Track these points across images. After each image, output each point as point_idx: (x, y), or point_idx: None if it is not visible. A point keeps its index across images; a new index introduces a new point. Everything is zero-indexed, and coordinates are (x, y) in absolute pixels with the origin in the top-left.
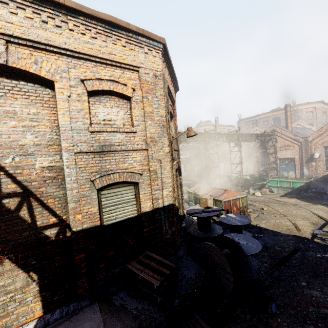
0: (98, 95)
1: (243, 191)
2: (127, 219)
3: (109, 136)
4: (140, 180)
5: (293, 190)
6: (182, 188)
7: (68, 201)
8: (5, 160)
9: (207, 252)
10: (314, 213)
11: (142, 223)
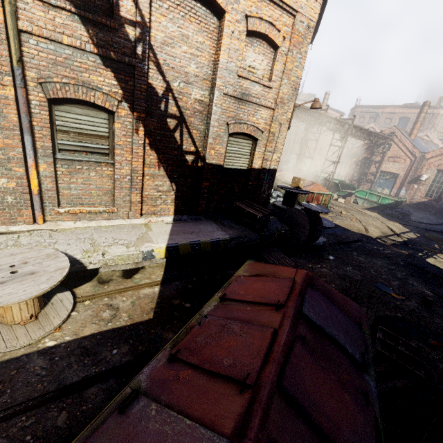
0: (252, 36)
1: None
2: (239, 169)
3: (250, 85)
4: (260, 137)
5: (379, 206)
6: None
7: (209, 136)
8: (174, 83)
9: (293, 215)
10: (388, 227)
11: (249, 177)
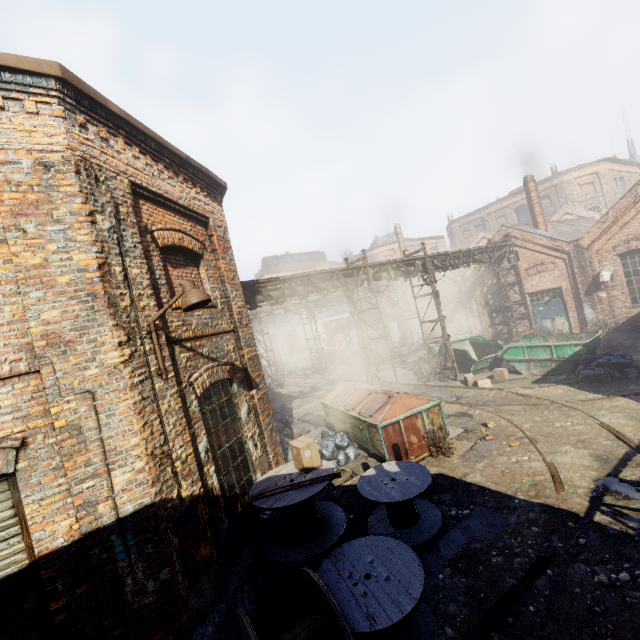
0: None
1: (455, 379)
2: None
3: None
4: (19, 463)
5: (561, 364)
6: (260, 419)
7: None
8: None
9: None
10: (604, 426)
11: (44, 587)
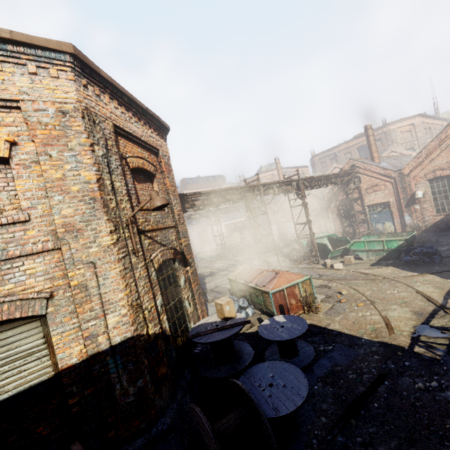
0: None
1: (318, 263)
2: (28, 388)
3: None
4: (48, 308)
5: (390, 253)
6: (192, 287)
7: None
8: None
9: (197, 425)
10: (419, 292)
11: (64, 389)
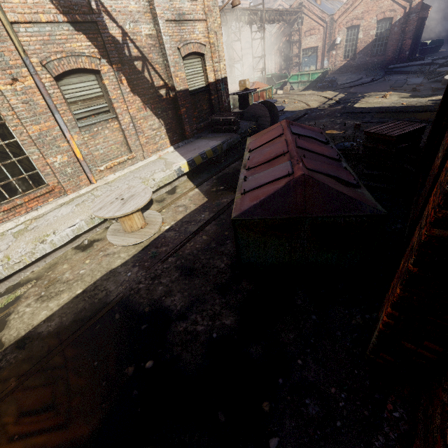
0: None
1: None
2: (200, 88)
3: (181, 3)
4: (205, 52)
5: (311, 83)
6: None
7: (170, 65)
8: (126, 26)
9: (253, 111)
10: (323, 96)
11: (210, 92)
